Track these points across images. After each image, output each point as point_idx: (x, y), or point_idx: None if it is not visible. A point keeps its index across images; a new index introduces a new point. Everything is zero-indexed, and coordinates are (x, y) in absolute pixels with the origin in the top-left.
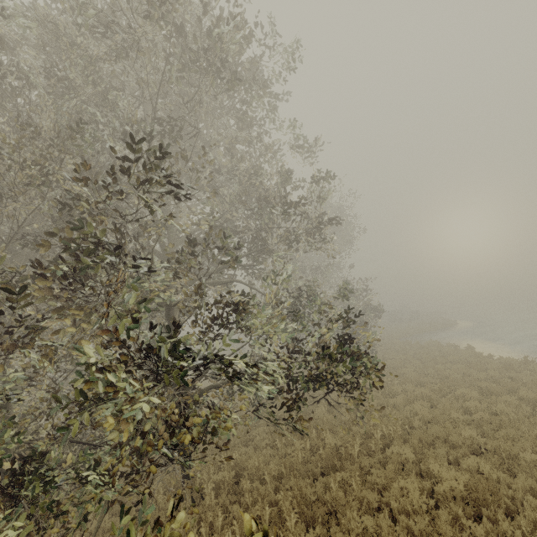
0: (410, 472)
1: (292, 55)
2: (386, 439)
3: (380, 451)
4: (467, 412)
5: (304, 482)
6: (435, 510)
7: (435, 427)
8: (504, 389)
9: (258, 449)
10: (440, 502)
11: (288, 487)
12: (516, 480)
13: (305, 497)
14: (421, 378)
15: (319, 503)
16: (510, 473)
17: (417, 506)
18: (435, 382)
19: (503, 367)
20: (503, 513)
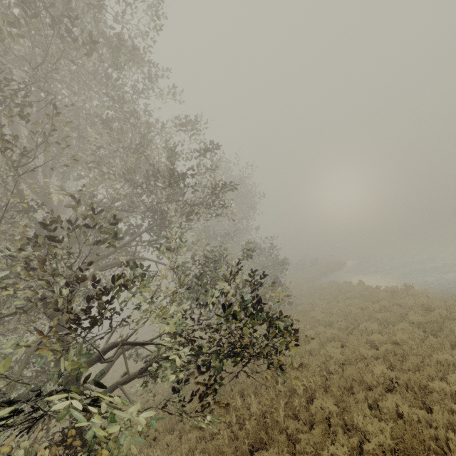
0: (336, 428)
1: (157, 16)
2: (308, 391)
3: (304, 409)
4: (372, 344)
5: None
6: None
7: (350, 369)
8: (397, 316)
9: (184, 433)
10: None
11: None
12: (434, 416)
13: None
14: (329, 318)
15: None
16: (425, 406)
17: None
18: (340, 320)
19: (390, 295)
20: None
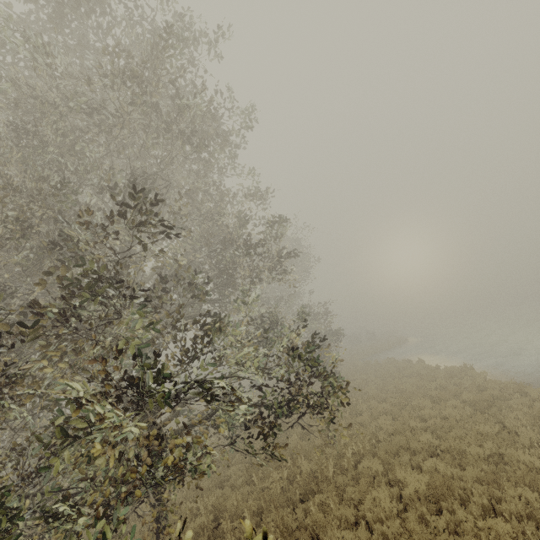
0: (381, 483)
1: (249, 116)
2: (357, 456)
3: (352, 469)
4: (424, 420)
5: (285, 512)
6: (404, 514)
7: (398, 437)
8: (451, 395)
9: (235, 488)
10: (408, 505)
11: (269, 520)
12: (465, 472)
13: (287, 526)
14: (382, 395)
15: (301, 530)
16: (461, 468)
17: (389, 512)
18: (394, 396)
19: (448, 375)
20: (458, 503)
